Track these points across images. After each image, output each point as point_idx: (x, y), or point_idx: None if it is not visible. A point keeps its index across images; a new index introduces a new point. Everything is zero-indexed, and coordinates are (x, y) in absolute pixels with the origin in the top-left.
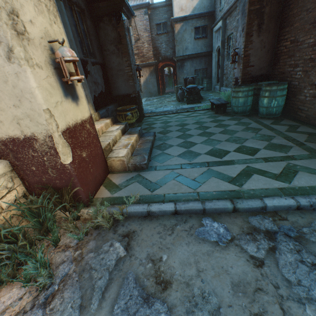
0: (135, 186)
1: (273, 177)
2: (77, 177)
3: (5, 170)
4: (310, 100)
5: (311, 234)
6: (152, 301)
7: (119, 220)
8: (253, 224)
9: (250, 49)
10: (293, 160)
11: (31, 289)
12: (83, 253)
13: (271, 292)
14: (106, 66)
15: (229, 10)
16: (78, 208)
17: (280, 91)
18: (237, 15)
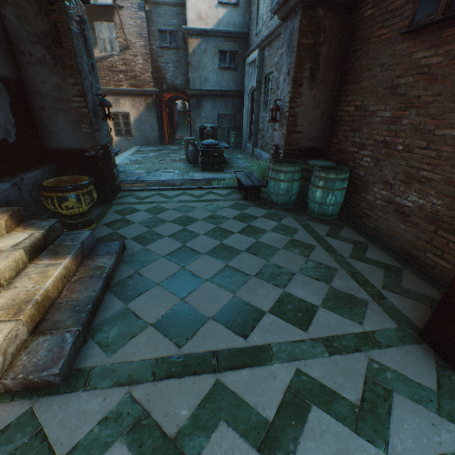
0: None
1: (351, 422)
2: None
3: None
4: (382, 206)
5: None
6: None
7: None
8: None
9: (298, 105)
10: (376, 349)
11: None
12: None
13: None
14: (26, 86)
15: (269, 37)
16: None
17: (340, 181)
18: (280, 46)
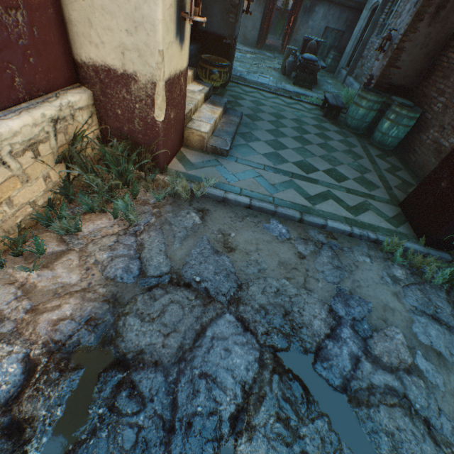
0: (212, 171)
1: (345, 208)
2: (162, 140)
3: (88, 102)
4: (428, 145)
5: (347, 252)
6: (220, 255)
7: (194, 197)
8: (310, 235)
9: (409, 40)
10: (371, 200)
11: (119, 223)
12: (161, 212)
13: (302, 272)
14: None
15: None
16: (155, 172)
17: (408, 119)
18: None
